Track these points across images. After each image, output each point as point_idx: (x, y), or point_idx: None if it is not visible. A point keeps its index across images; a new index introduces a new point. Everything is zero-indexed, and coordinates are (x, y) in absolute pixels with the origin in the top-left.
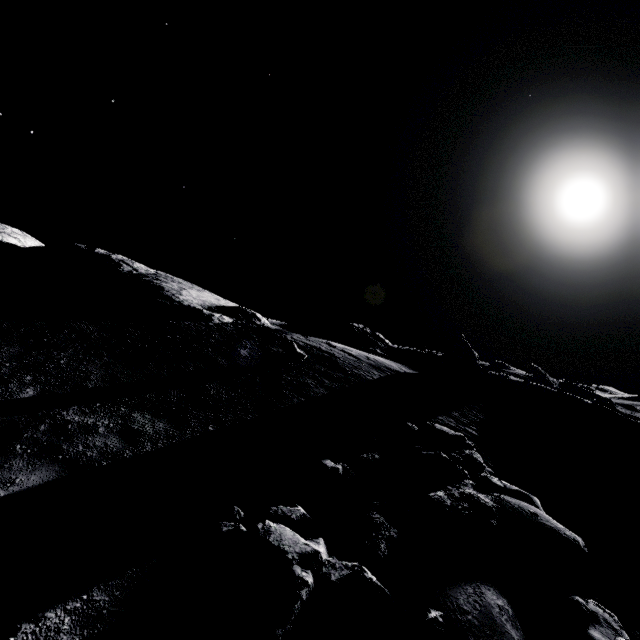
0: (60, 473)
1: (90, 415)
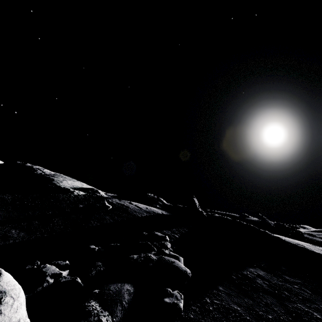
0: None
1: None
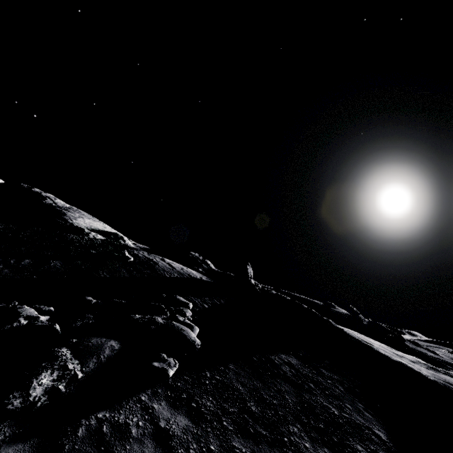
0: None
1: None
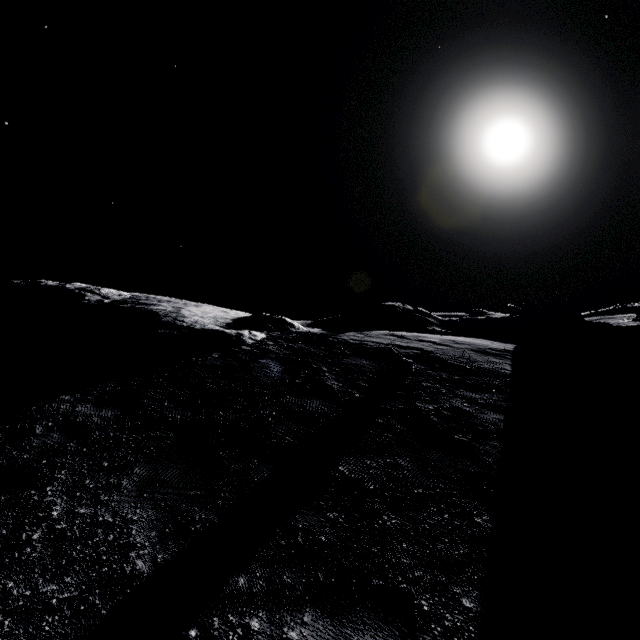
0: None
1: None
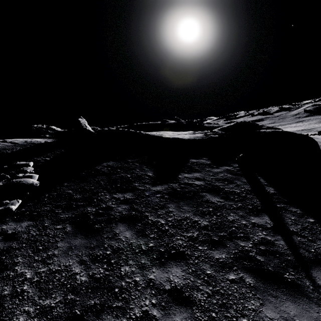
0: None
1: None
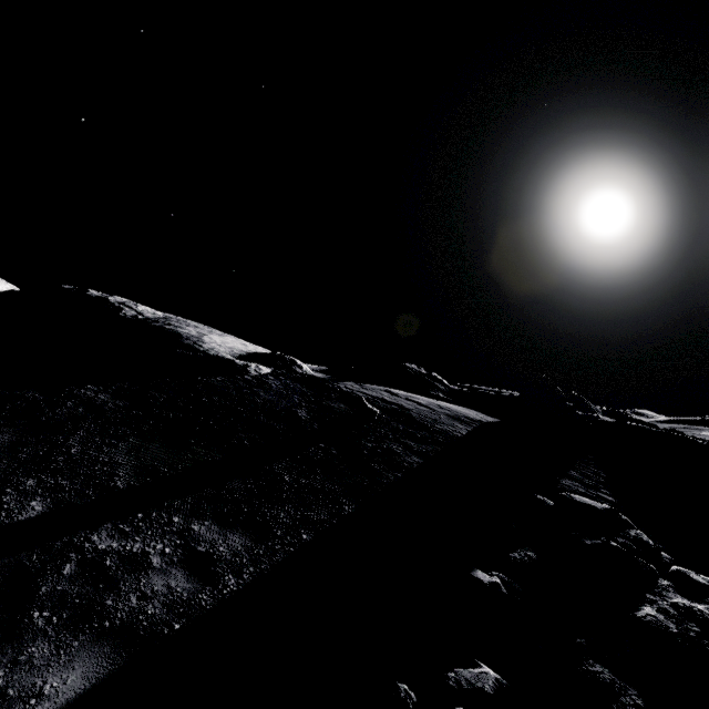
0: (113, 659)
1: (133, 536)
